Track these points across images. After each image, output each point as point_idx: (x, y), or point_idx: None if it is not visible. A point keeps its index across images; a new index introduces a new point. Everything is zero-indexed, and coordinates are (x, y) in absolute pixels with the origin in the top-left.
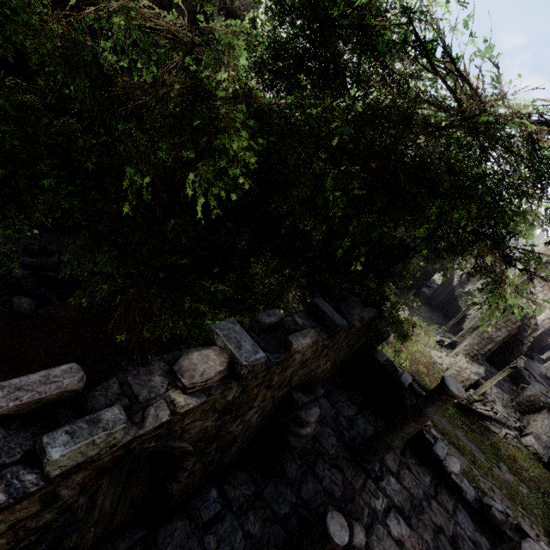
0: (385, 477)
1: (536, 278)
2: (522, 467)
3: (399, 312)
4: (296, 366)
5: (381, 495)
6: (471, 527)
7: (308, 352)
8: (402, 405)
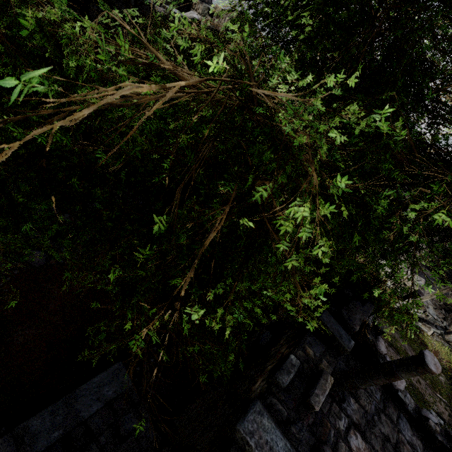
0: (346, 399)
1: None
2: (442, 359)
3: None
4: None
5: (344, 416)
6: (410, 432)
7: None
8: (364, 338)
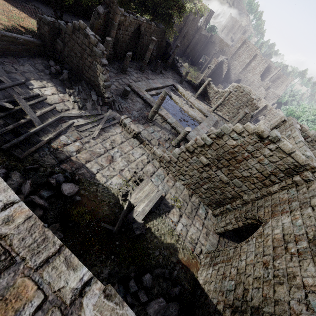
0: (169, 73)
1: (236, 54)
2: None
3: (185, 65)
4: (152, 31)
5: (168, 73)
6: (184, 82)
7: (153, 28)
8: (174, 63)
